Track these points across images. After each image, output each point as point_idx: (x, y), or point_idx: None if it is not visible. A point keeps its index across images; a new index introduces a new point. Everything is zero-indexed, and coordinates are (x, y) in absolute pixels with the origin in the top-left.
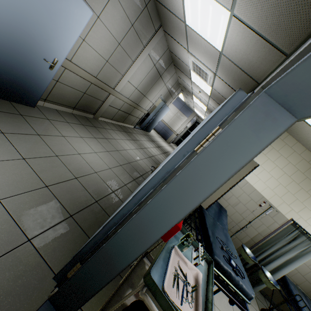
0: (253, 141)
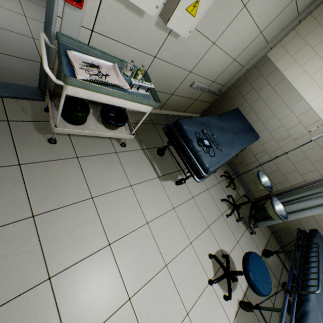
0: None
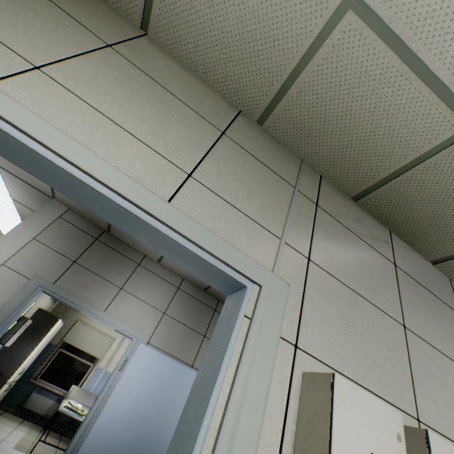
0: (227, 329)
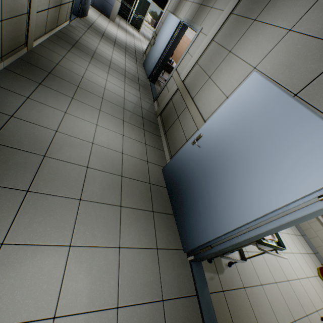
0: None
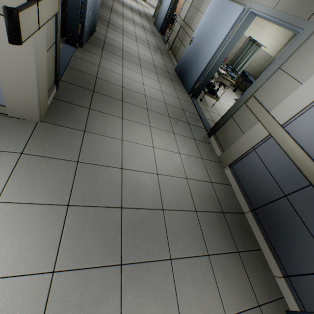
0: (247, 25)
